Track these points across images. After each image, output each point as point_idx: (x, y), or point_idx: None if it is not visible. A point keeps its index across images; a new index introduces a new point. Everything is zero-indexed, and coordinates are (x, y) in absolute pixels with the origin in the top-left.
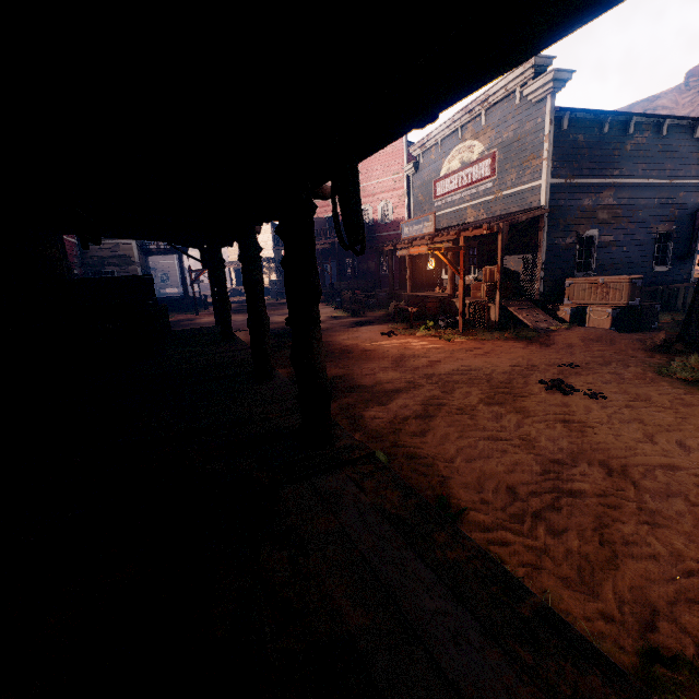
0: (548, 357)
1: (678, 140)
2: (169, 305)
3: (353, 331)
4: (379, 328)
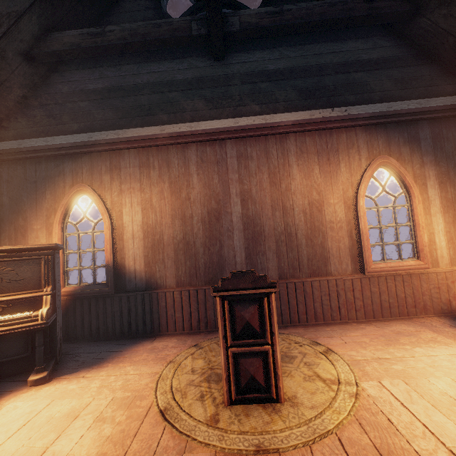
0: None
1: None
2: None
3: None
4: None
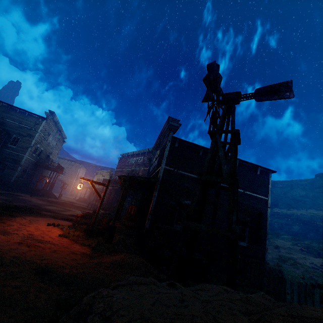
0: (60, 263)
1: (247, 172)
2: (31, 190)
3: (47, 218)
4: (64, 222)
